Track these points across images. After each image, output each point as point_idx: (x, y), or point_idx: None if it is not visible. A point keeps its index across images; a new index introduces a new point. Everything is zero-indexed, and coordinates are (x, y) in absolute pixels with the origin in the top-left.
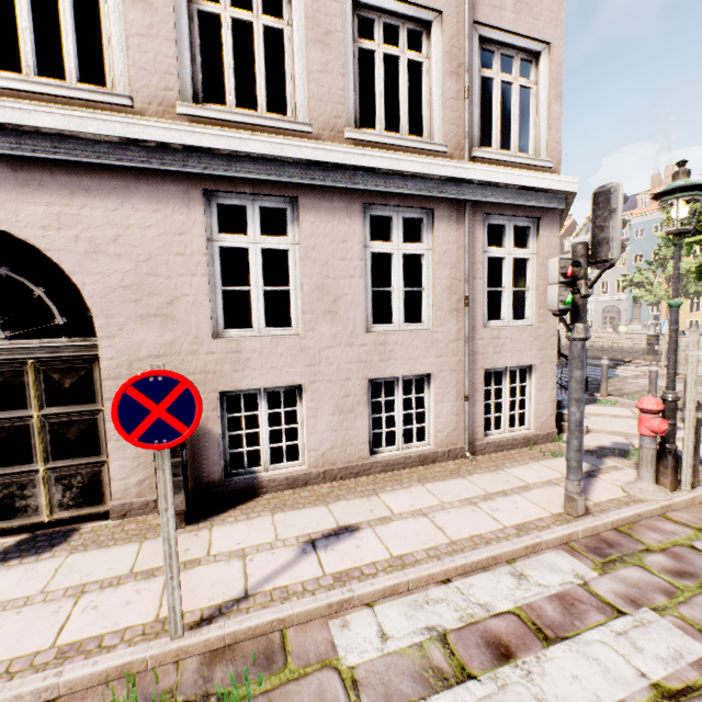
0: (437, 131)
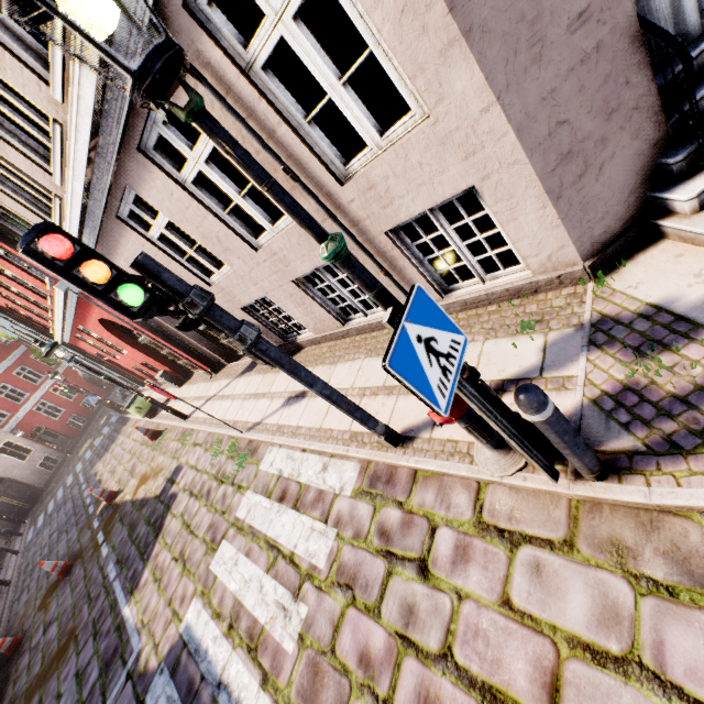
0: None
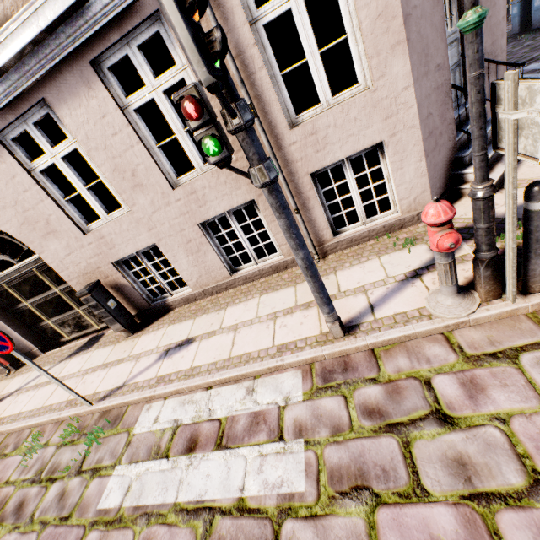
0: None
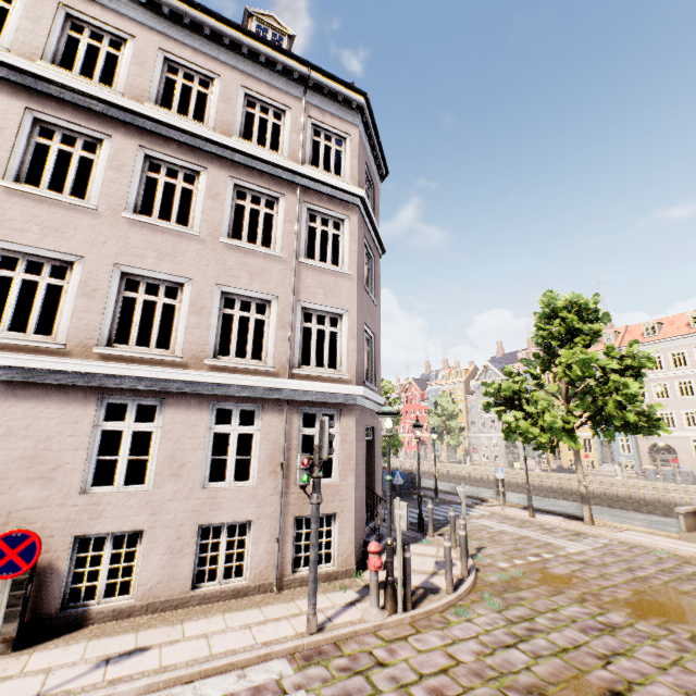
0: (270, 357)
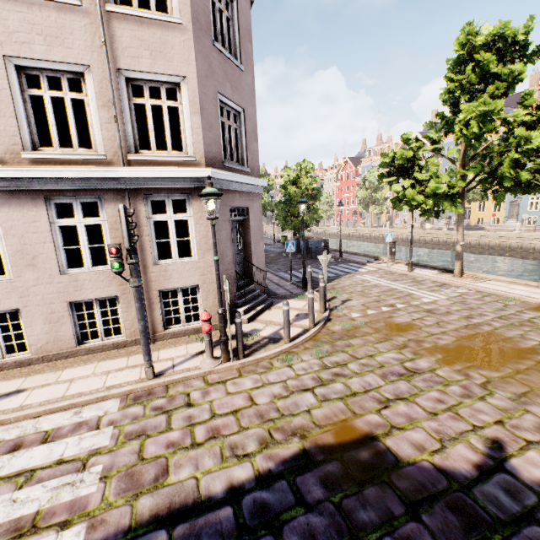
0: (99, 144)
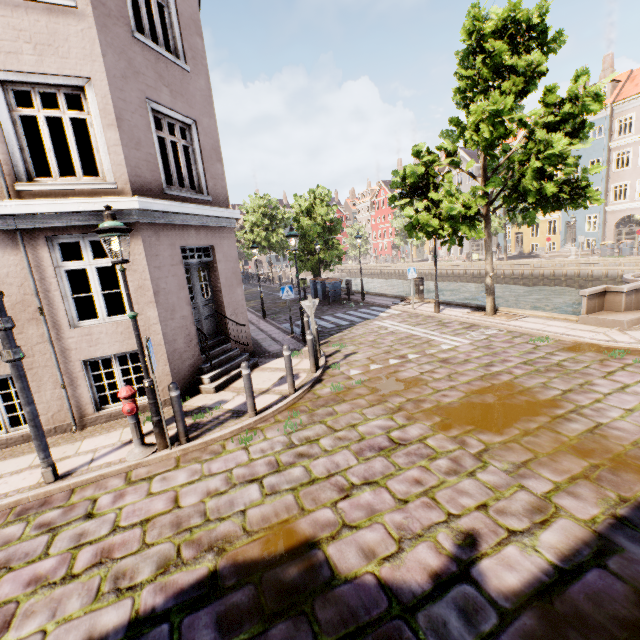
0: None
